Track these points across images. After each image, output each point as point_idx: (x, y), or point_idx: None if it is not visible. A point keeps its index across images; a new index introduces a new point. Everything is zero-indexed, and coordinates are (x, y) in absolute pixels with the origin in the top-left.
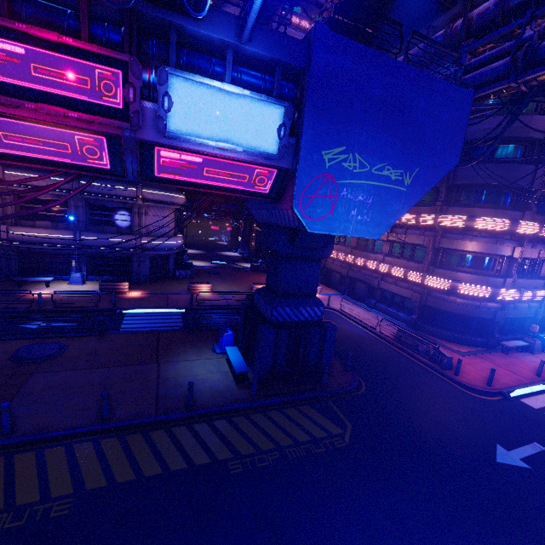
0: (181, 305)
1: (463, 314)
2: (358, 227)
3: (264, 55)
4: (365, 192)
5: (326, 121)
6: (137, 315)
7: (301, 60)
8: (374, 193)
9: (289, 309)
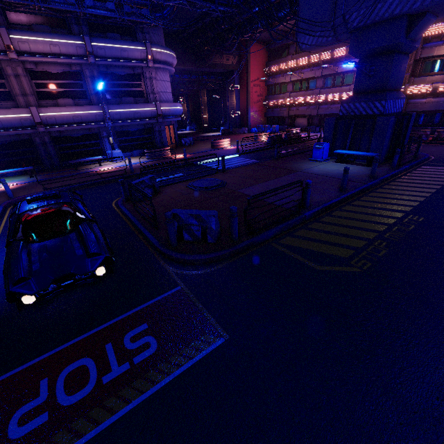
0: (230, 153)
1: (436, 110)
2: None
3: None
4: None
5: None
6: (212, 163)
7: None
8: None
9: (392, 102)
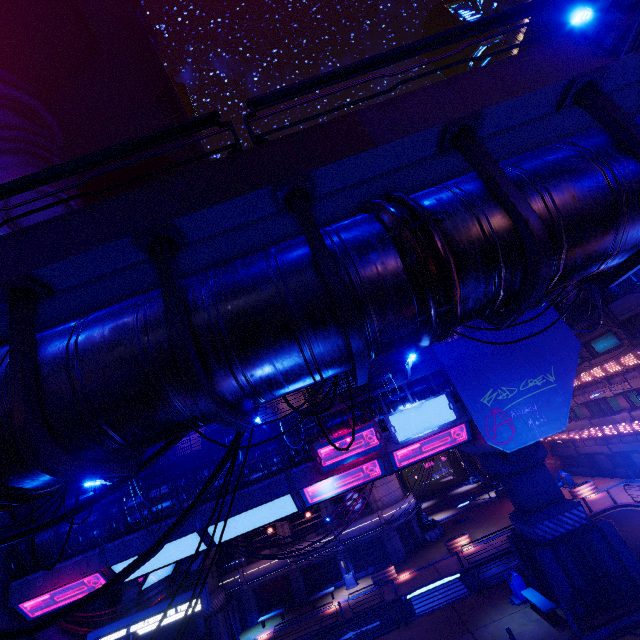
0: (453, 569)
1: None
2: (542, 429)
3: (419, 377)
4: (527, 404)
5: (470, 383)
6: (421, 596)
7: (437, 366)
8: (534, 401)
9: (548, 522)
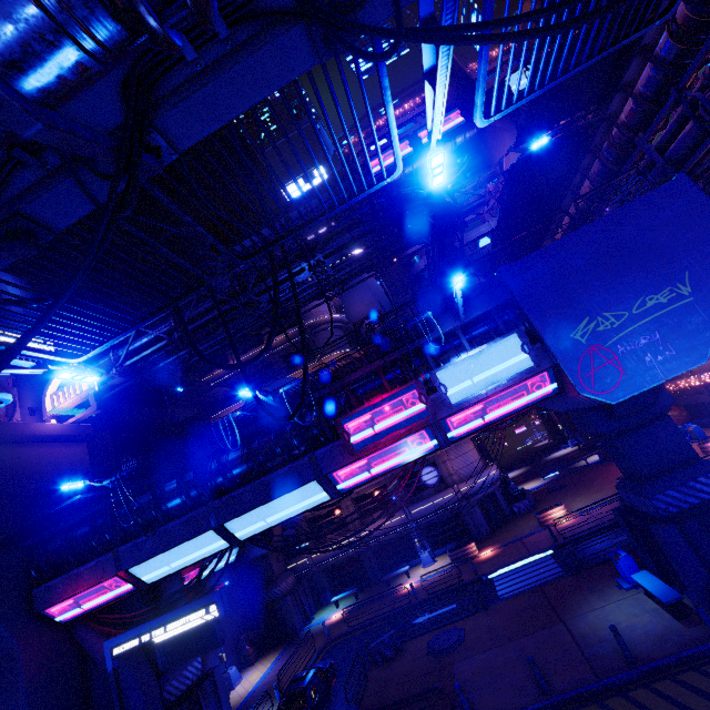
0: (544, 545)
1: None
2: (668, 367)
3: (479, 315)
4: (643, 333)
5: (554, 314)
6: (505, 576)
7: (504, 296)
8: (655, 328)
9: (673, 492)
